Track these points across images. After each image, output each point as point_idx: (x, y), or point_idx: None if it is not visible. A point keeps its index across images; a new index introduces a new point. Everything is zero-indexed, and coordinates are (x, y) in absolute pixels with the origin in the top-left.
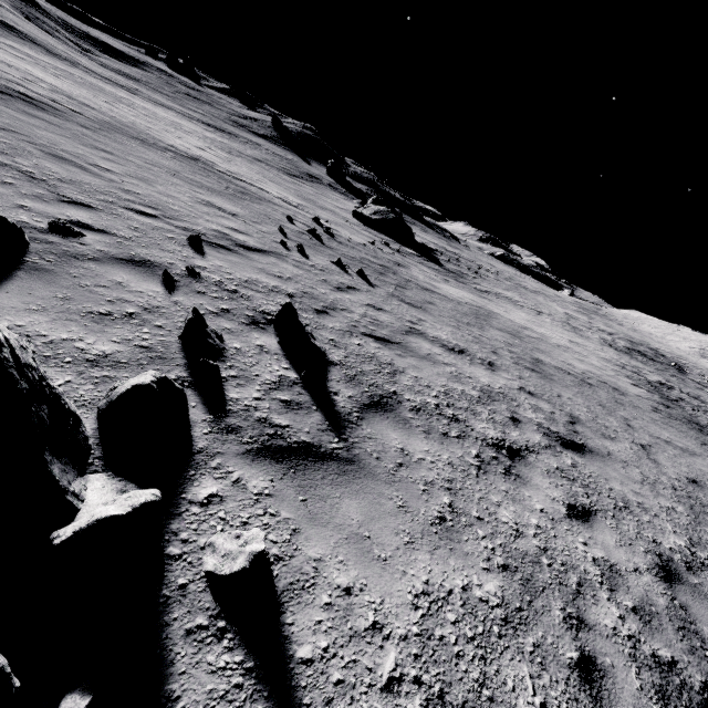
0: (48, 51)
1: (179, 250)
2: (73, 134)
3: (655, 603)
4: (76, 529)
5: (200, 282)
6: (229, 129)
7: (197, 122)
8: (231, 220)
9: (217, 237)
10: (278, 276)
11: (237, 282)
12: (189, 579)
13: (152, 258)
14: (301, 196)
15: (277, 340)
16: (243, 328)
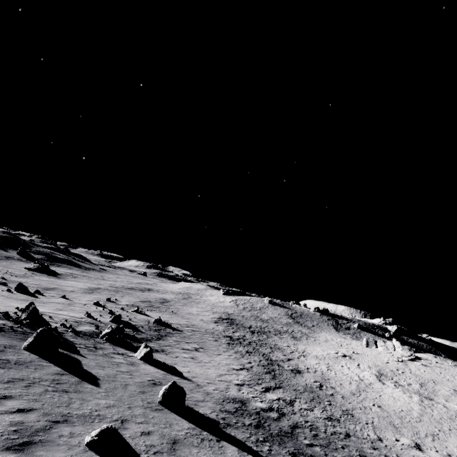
0: None
1: None
2: None
3: (32, 286)
4: None
5: None
6: None
7: None
8: None
9: None
10: (1, 276)
11: None
12: None
13: None
14: (3, 266)
15: (2, 279)
16: None
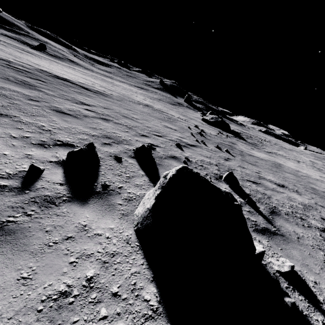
0: (84, 68)
1: (177, 150)
2: (119, 105)
3: None
4: (255, 253)
5: (192, 163)
6: (144, 87)
7: (134, 86)
8: (177, 133)
9: (180, 142)
10: (206, 156)
11: (199, 161)
12: (273, 272)
13: (174, 155)
14: (181, 114)
15: (228, 185)
16: (216, 181)
